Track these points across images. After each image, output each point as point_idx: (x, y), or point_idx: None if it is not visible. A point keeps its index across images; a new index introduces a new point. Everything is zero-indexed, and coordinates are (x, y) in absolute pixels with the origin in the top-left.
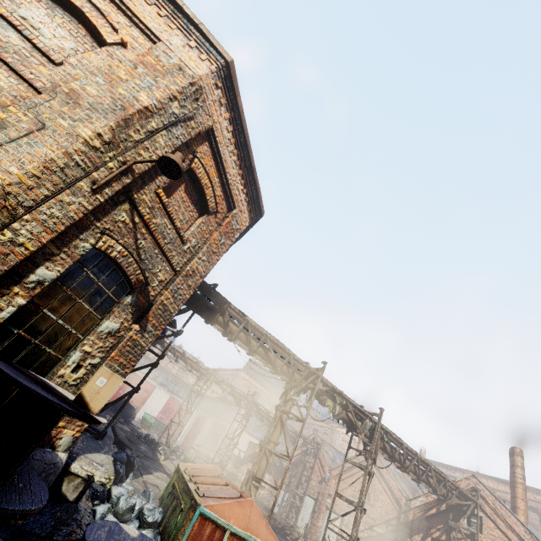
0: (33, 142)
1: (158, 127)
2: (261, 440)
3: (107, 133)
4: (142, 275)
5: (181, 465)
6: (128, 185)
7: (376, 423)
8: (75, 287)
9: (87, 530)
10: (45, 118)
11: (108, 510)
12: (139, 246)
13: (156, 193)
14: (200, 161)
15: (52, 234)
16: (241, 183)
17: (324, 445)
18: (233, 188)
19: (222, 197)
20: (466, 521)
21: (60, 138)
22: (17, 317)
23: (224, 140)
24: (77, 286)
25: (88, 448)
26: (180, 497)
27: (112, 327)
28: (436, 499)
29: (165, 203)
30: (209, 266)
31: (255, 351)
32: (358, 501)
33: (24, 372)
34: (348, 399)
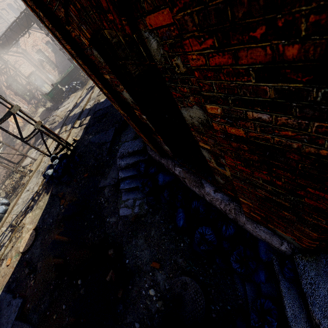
0: None
1: None
2: None
3: None
4: None
5: None
6: None
7: None
8: None
9: None
10: None
11: None
12: None
13: None
14: None
15: None
16: None
17: None
18: None
19: None
20: None
21: None
22: None
23: None
24: None
25: None
26: None
27: None
28: None
29: None
30: None
31: None
32: None
33: None
34: None
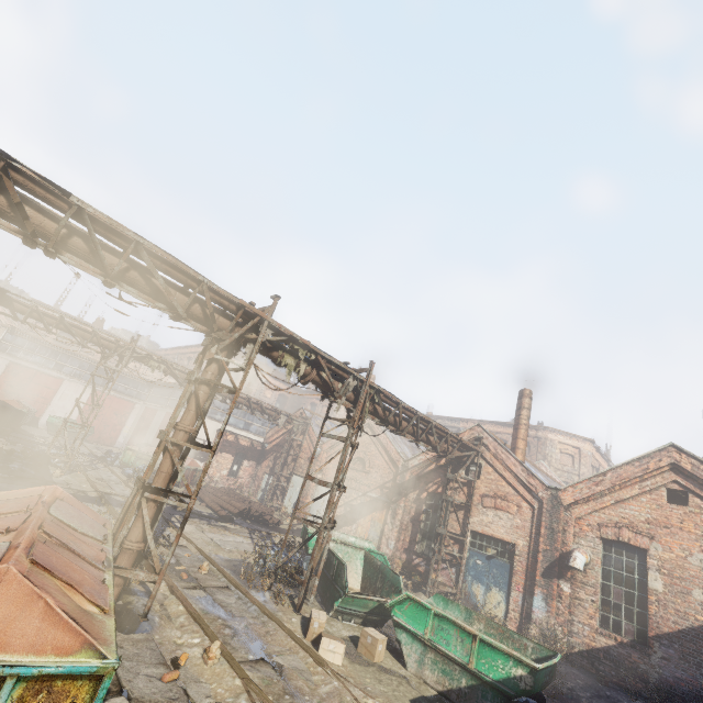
0: None
1: None
2: (161, 431)
3: None
4: None
5: None
6: None
7: (364, 381)
8: None
9: None
10: None
11: None
12: None
13: None
14: None
15: None
16: None
17: (315, 419)
18: None
19: None
20: (465, 470)
21: None
22: None
23: None
24: None
25: None
26: None
27: None
28: (436, 455)
29: None
30: None
31: (122, 278)
32: (334, 482)
33: None
34: (319, 352)
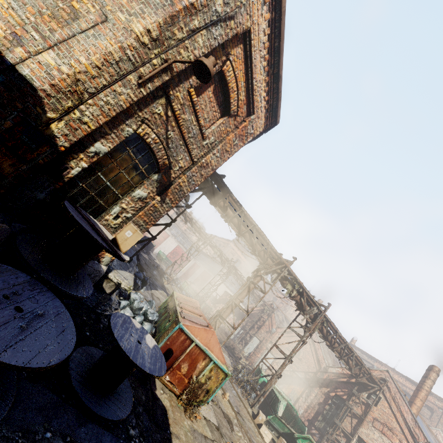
0: (97, 34)
1: (200, 25)
2: (231, 295)
3: (155, 30)
4: (167, 160)
5: (175, 293)
6: (167, 82)
7: (321, 312)
8: (120, 161)
9: (112, 316)
10: (107, 11)
11: (127, 304)
12: (168, 136)
13: (188, 92)
14: (232, 64)
15: (107, 118)
16: (265, 89)
17: (277, 310)
18: (256, 94)
19: (244, 101)
20: (367, 395)
21: (118, 32)
22: (81, 175)
23: (258, 44)
24: (121, 160)
25: (120, 266)
26: (170, 312)
27: (141, 195)
28: (350, 373)
29: (194, 101)
30: (220, 162)
31: (242, 234)
32: (289, 355)
33: (83, 215)
34: (305, 289)
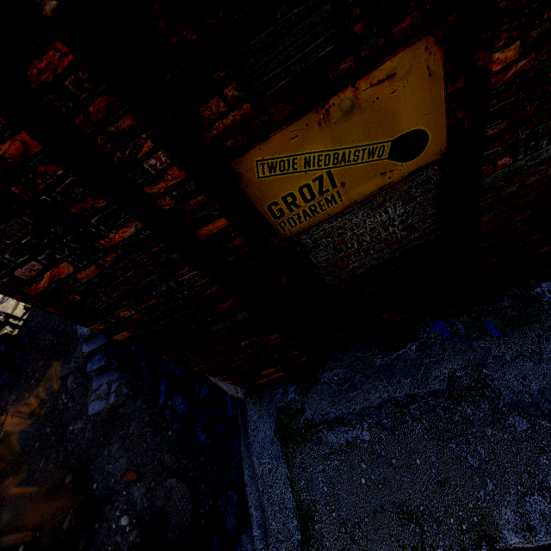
0: None
1: None
2: None
3: None
4: None
5: None
6: None
7: None
8: None
9: None
10: None
11: None
12: None
13: None
14: None
15: None
16: None
17: None
18: None
19: None
20: None
21: None
22: None
23: None
24: None
25: None
26: None
27: None
28: None
29: None
30: None
31: None
32: None
33: None
34: None
